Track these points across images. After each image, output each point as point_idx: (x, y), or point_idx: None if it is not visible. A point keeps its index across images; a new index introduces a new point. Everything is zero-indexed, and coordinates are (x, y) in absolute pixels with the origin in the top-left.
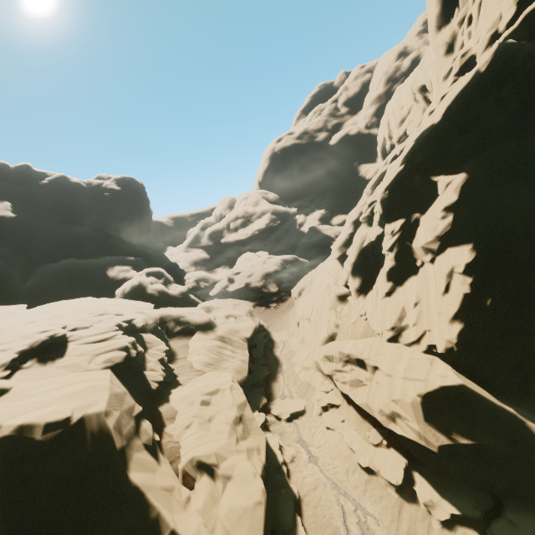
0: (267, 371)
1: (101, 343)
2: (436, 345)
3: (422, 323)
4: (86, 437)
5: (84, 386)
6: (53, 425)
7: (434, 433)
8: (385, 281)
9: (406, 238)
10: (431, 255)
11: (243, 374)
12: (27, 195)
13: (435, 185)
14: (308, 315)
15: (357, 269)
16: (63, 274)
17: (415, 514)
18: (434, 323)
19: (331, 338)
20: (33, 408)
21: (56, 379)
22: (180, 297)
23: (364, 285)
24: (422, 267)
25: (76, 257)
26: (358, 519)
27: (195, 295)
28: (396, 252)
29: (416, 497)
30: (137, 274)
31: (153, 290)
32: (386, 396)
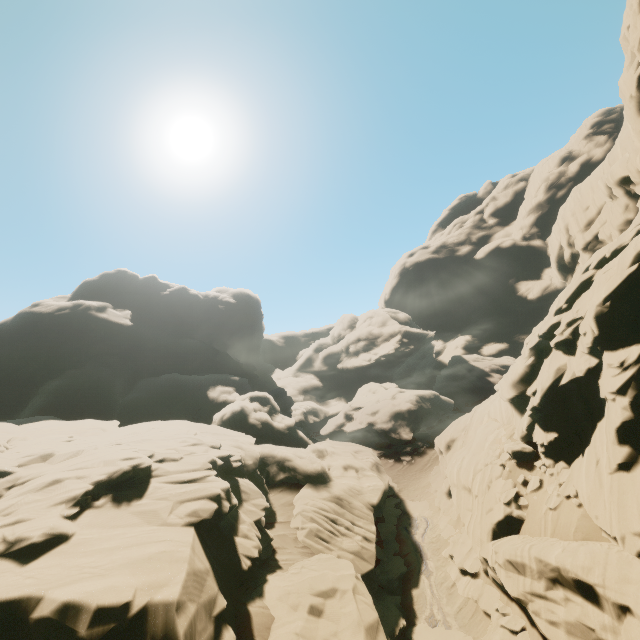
0: (402, 566)
1: (189, 486)
2: None
3: None
4: None
5: (157, 550)
6: (106, 612)
7: None
8: (615, 443)
9: None
10: None
11: (369, 566)
12: (147, 304)
13: None
14: (468, 482)
15: (550, 418)
16: (163, 390)
17: None
18: None
19: (512, 527)
20: (89, 575)
21: (126, 532)
22: (287, 432)
23: (565, 445)
24: None
25: (179, 372)
26: None
27: (303, 432)
28: (634, 395)
29: None
30: (240, 398)
31: (256, 419)
32: None
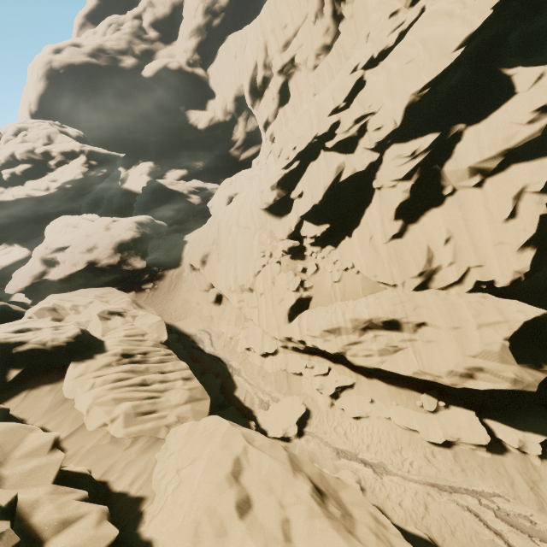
0: (217, 380)
1: None
2: (497, 280)
3: (463, 259)
4: None
5: None
6: None
7: (531, 373)
8: (392, 220)
9: (433, 160)
10: (480, 177)
11: (208, 403)
12: None
13: (506, 81)
14: (250, 285)
15: (322, 214)
16: None
17: (516, 463)
18: (488, 256)
19: (302, 306)
20: None
21: None
22: None
23: (330, 233)
24: (453, 195)
25: None
26: (492, 511)
27: None
28: (416, 179)
29: (503, 445)
30: None
31: None
32: (457, 353)
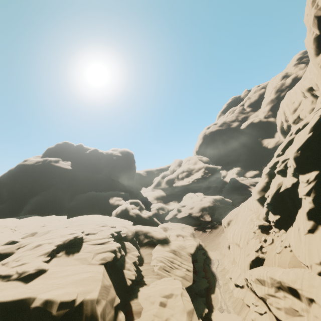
0: (206, 283)
1: (101, 246)
2: None
3: None
4: (82, 319)
5: (87, 276)
6: (64, 304)
7: None
8: (306, 219)
9: None
10: None
11: (189, 283)
12: (78, 158)
13: None
14: (237, 241)
15: (276, 208)
16: (87, 200)
17: None
18: None
19: (259, 263)
20: (56, 287)
21: (72, 268)
22: (148, 219)
23: (284, 221)
24: None
25: (95, 191)
26: None
27: (156, 218)
28: (314, 196)
29: None
30: (125, 202)
31: (133, 213)
32: None
